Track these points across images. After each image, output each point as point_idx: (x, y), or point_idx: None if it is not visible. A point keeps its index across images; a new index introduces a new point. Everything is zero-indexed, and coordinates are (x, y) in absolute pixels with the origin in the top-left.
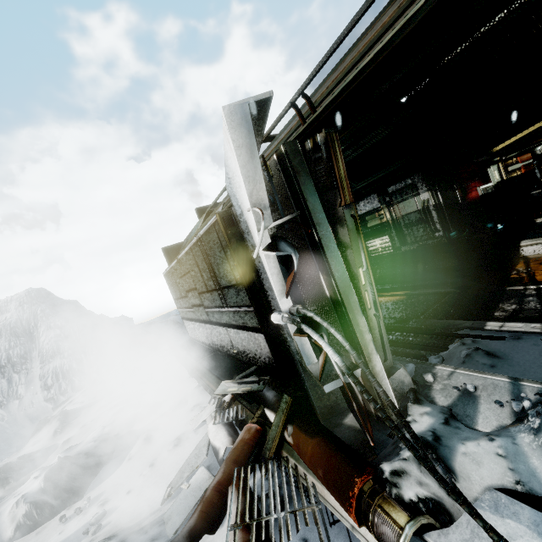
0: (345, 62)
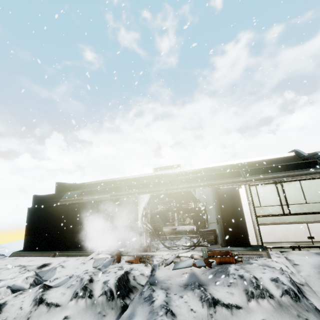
0: (155, 189)
